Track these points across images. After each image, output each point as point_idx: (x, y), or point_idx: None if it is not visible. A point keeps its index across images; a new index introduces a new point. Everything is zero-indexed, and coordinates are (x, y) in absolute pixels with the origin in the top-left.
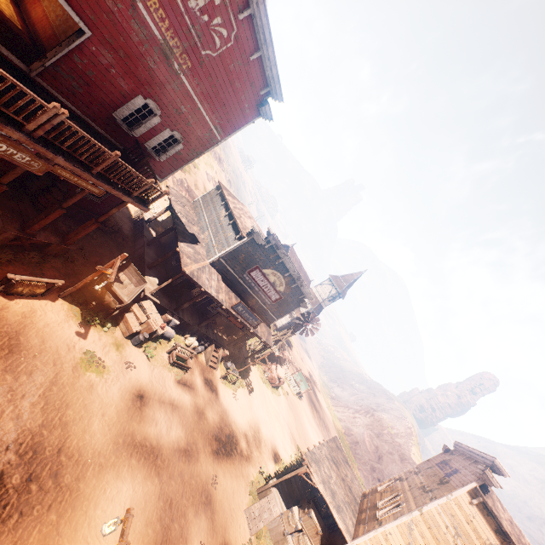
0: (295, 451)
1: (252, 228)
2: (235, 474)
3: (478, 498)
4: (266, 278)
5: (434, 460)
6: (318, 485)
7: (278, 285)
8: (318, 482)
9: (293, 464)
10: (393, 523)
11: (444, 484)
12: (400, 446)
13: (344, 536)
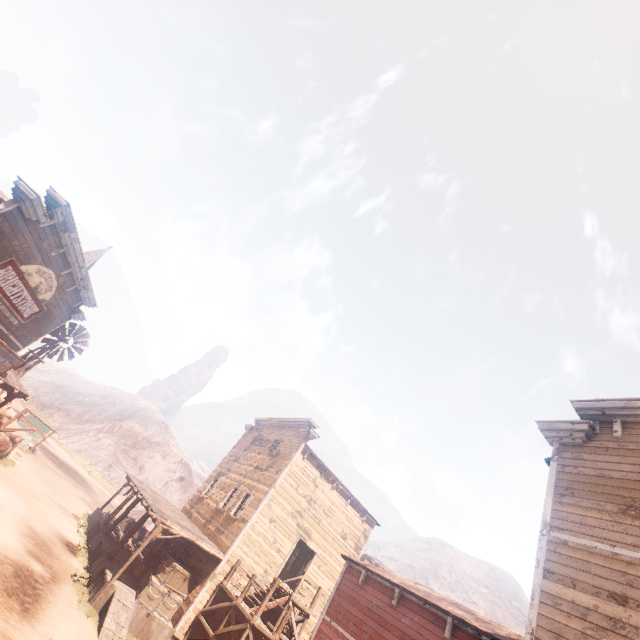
0: (76, 524)
1: (19, 187)
2: (61, 613)
3: (307, 453)
4: (23, 280)
5: (245, 441)
6: (181, 533)
7: (44, 291)
8: (179, 530)
9: (87, 540)
10: (258, 511)
11: (278, 457)
12: (160, 445)
13: (218, 557)
